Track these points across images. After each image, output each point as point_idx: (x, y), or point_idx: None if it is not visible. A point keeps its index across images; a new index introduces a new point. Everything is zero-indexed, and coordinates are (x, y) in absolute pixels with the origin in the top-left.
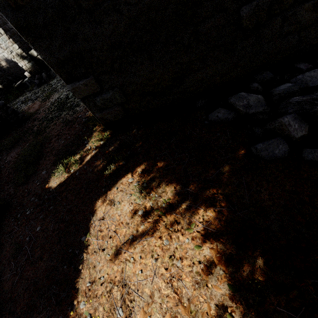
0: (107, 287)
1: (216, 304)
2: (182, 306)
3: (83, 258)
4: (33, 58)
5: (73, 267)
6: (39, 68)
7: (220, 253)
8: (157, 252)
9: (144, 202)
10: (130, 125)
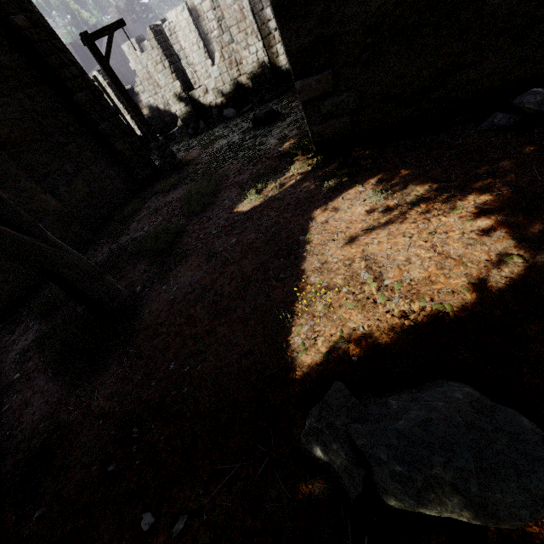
0: (346, 262)
1: (497, 254)
2: (451, 259)
3: (306, 250)
4: (192, 101)
5: (293, 257)
6: (196, 114)
7: (502, 221)
8: (410, 233)
9: (385, 202)
10: (352, 148)
